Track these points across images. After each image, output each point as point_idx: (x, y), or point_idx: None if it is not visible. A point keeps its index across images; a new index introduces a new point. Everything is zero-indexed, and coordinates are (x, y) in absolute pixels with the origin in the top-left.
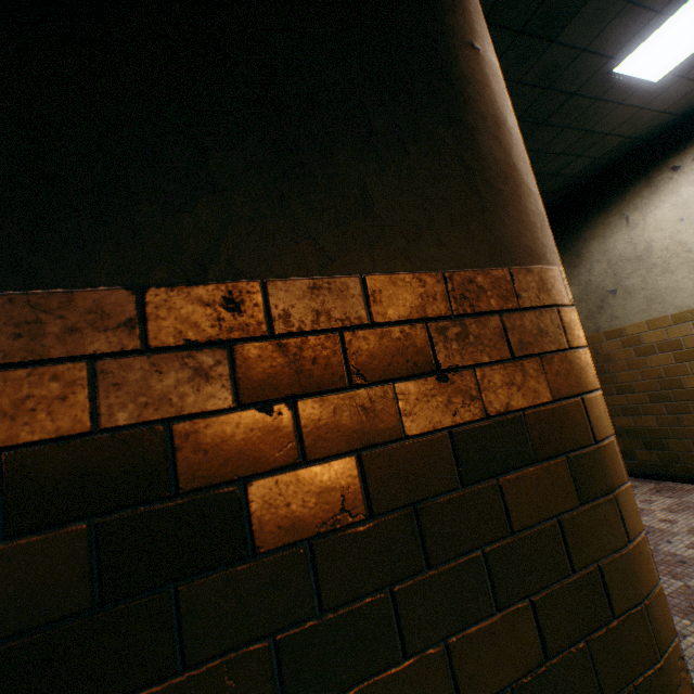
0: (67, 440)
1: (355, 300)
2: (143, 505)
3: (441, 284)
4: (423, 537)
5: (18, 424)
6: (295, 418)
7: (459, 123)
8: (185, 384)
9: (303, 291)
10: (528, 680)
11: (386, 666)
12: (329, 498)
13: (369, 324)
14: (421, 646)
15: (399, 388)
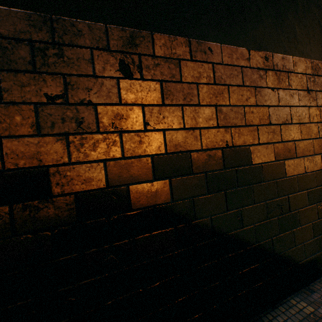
0: (238, 86)
1: (290, 64)
2: (251, 106)
3: (310, 64)
4: (301, 132)
5: (230, 80)
6: (278, 94)
7: (319, 7)
8: (257, 79)
9: (280, 58)
10: (318, 172)
11: (292, 157)
12: (283, 116)
13: (293, 72)
14: (299, 156)
15: (298, 92)
